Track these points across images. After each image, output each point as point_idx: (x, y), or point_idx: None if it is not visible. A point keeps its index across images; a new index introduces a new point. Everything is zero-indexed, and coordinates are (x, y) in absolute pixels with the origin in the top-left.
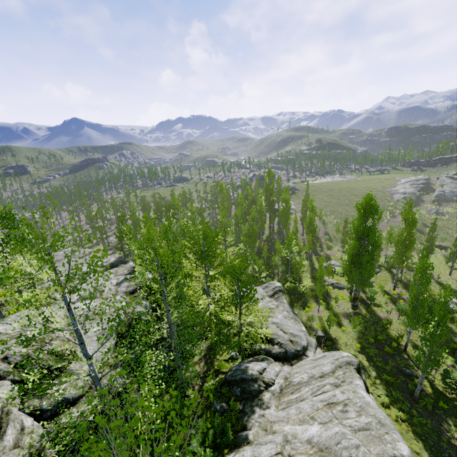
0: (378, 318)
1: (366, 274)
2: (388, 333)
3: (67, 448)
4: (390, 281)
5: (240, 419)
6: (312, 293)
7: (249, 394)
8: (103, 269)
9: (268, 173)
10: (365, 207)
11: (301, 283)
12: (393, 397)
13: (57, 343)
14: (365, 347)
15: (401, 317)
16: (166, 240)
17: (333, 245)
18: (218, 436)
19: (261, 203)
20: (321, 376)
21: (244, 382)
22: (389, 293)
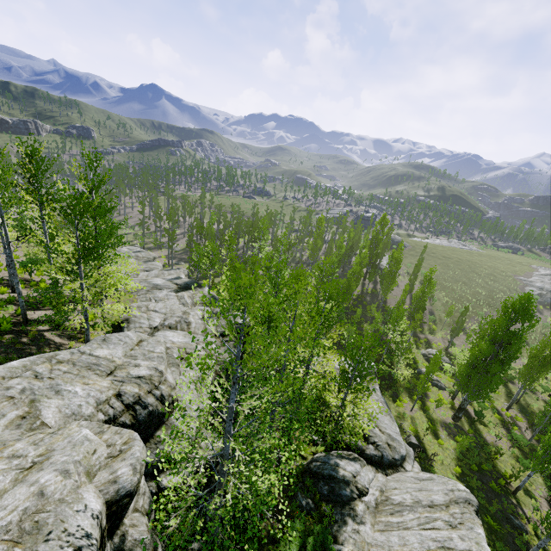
0: (483, 441)
1: (489, 387)
2: (494, 463)
3: (204, 538)
4: (504, 398)
5: (329, 526)
6: (405, 384)
7: (338, 497)
8: (177, 288)
9: (382, 219)
10: (518, 308)
11: (396, 369)
12: (495, 548)
13: (165, 389)
14: (465, 473)
15: (513, 448)
16: (275, 285)
17: (436, 329)
18: (318, 548)
19: (366, 256)
20: (430, 506)
21: (333, 480)
22: (500, 413)
